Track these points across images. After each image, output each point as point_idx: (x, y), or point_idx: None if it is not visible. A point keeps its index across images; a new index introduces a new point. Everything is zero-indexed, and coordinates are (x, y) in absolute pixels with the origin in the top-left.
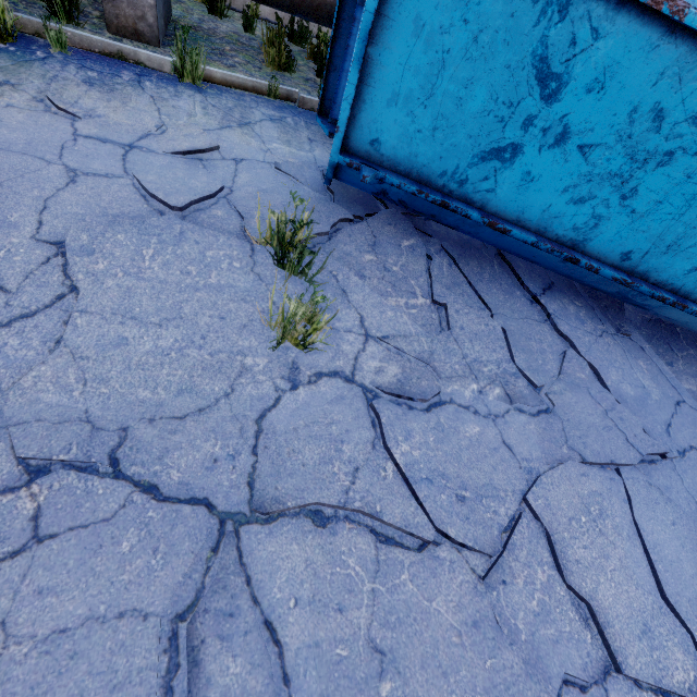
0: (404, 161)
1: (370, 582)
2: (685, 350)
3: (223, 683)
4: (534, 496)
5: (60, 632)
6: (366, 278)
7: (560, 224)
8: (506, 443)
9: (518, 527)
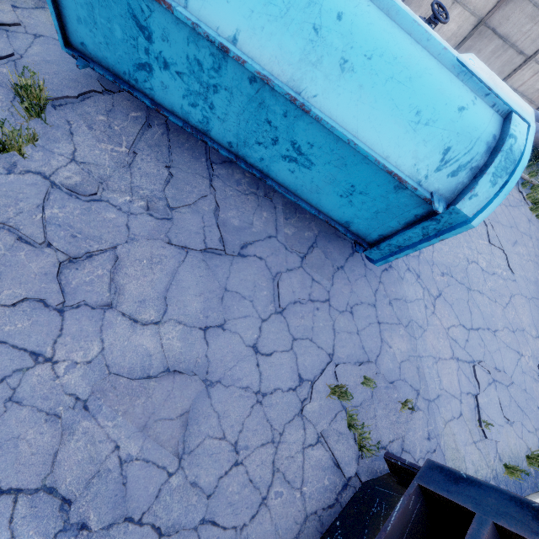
0: (103, 60)
1: (5, 251)
2: (304, 214)
3: None
4: (123, 247)
5: None
6: (93, 129)
7: (192, 118)
8: (128, 226)
9: (102, 255)
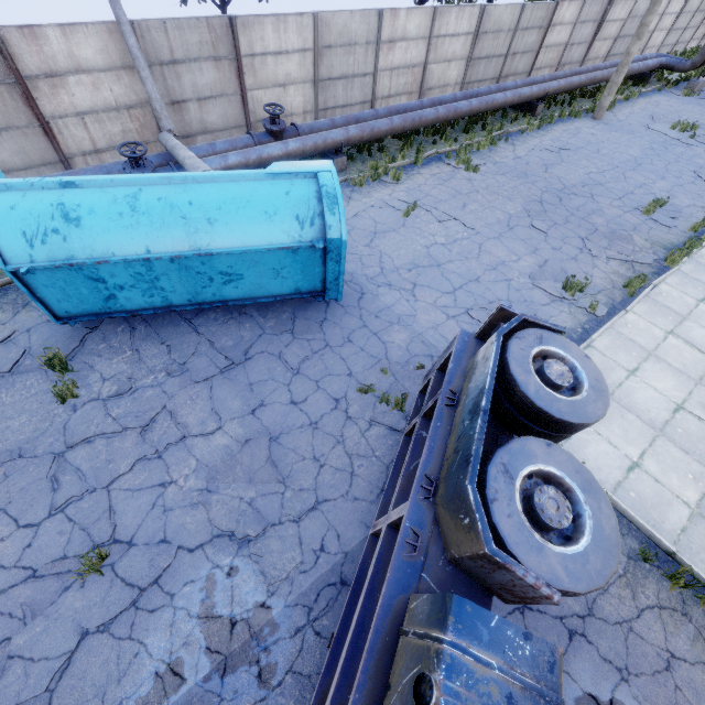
0: (84, 312)
1: (106, 448)
2: (275, 306)
3: (66, 481)
4: (169, 403)
5: (22, 488)
6: (103, 356)
7: (157, 303)
8: (164, 391)
9: (161, 415)
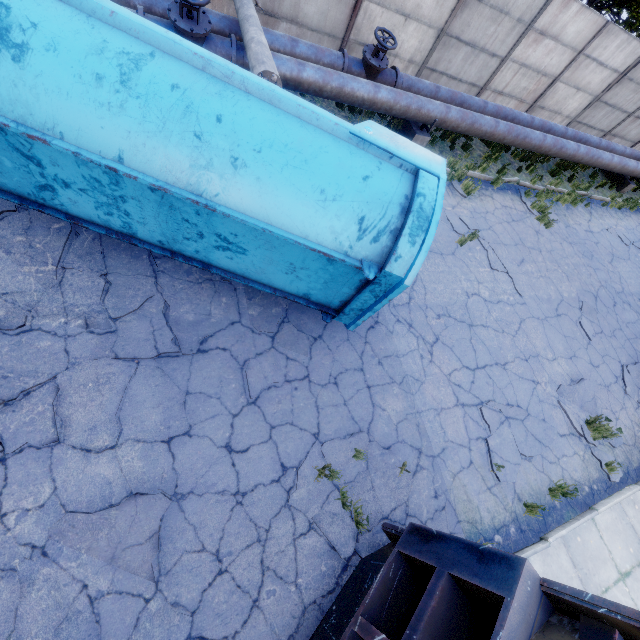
0: (3, 186)
1: None
2: None
3: None
4: (63, 375)
5: None
6: (12, 254)
7: (114, 225)
8: (67, 350)
9: (41, 389)
